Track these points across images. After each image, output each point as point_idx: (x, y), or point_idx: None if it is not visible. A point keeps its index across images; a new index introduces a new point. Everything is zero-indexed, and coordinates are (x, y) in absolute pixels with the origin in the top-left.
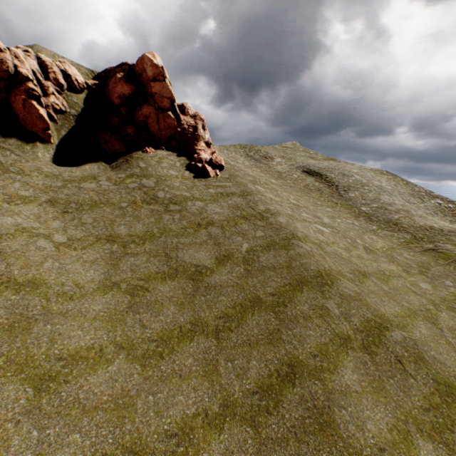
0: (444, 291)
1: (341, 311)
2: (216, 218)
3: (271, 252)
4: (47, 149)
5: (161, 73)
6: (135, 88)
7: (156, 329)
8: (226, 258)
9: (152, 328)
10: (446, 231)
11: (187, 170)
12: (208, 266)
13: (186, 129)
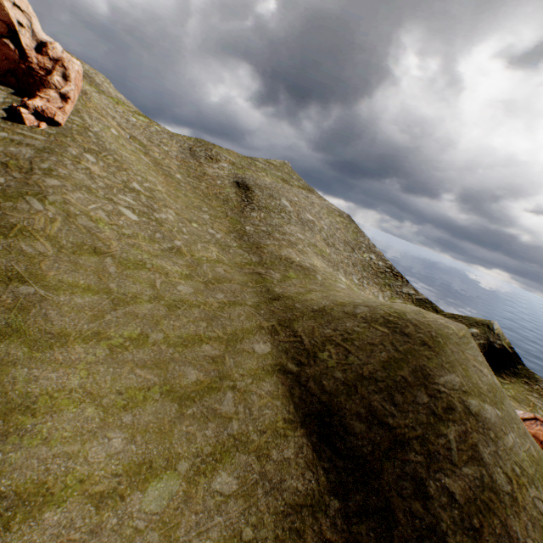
0: (200, 298)
1: None
2: None
3: None
4: None
5: None
6: None
7: None
8: None
9: None
10: (295, 264)
11: (3, 110)
12: None
13: (35, 69)
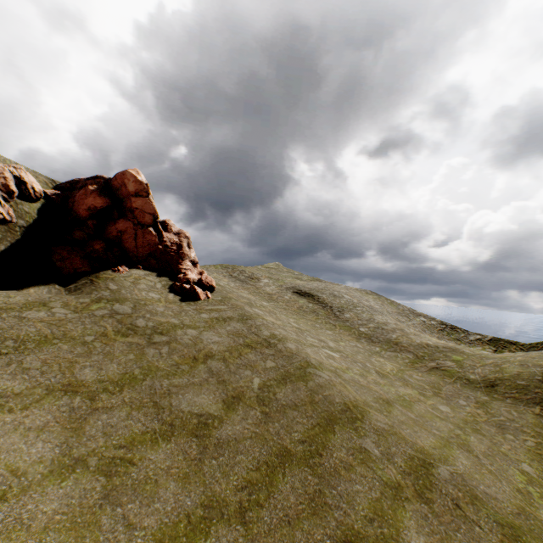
0: (462, 412)
1: (382, 451)
2: (215, 348)
3: (288, 386)
4: None
5: (145, 189)
6: (111, 201)
7: (151, 527)
8: (236, 399)
9: (144, 526)
10: (441, 347)
11: (170, 292)
12: (215, 414)
13: (169, 246)
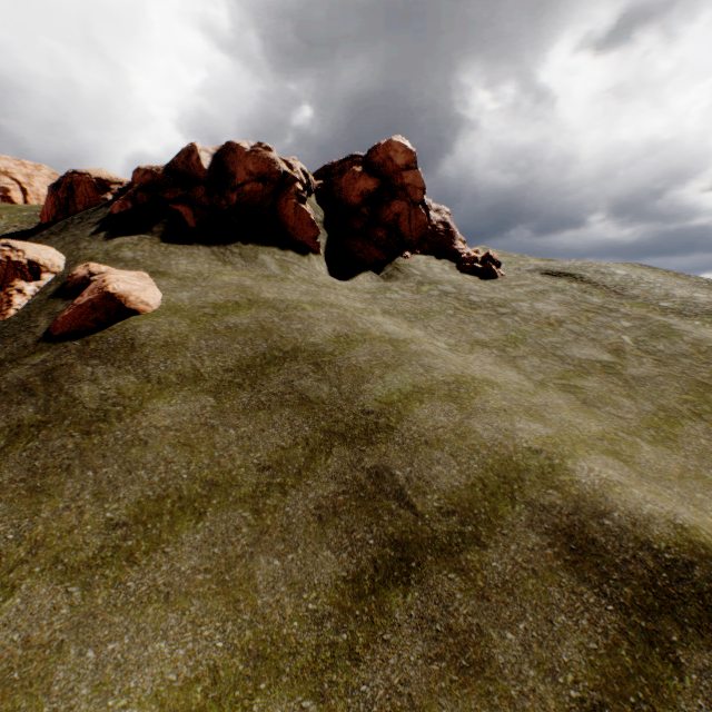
0: None
1: None
2: (559, 316)
3: (662, 341)
4: (319, 261)
5: (414, 159)
6: (380, 182)
7: (634, 419)
8: (619, 352)
9: (629, 418)
10: None
11: (463, 274)
12: (610, 361)
13: (435, 226)
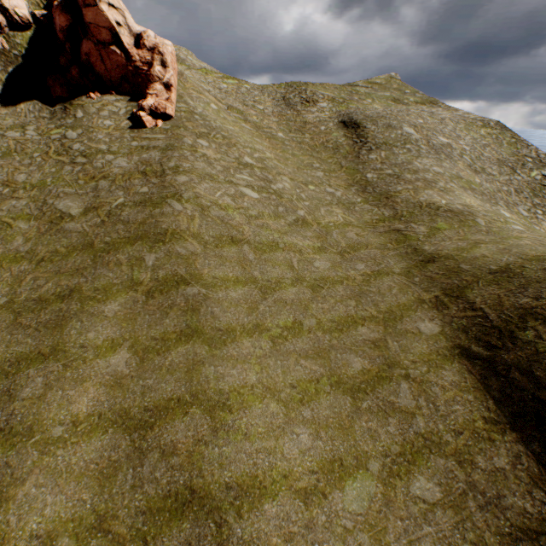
0: (339, 273)
1: (155, 264)
2: (115, 173)
3: (138, 209)
4: None
5: None
6: (72, 18)
7: None
8: (95, 210)
9: None
10: (442, 210)
11: (128, 120)
12: (73, 215)
13: (139, 67)
